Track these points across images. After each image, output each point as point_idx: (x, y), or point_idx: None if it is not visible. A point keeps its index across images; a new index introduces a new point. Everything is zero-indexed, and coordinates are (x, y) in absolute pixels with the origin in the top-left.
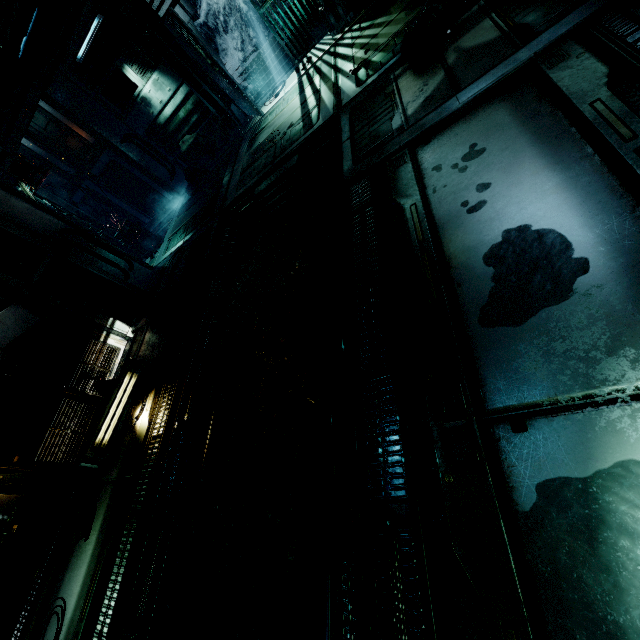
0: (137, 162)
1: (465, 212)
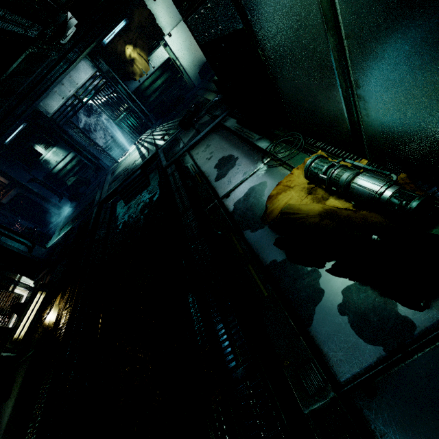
0: (37, 192)
1: (207, 160)
